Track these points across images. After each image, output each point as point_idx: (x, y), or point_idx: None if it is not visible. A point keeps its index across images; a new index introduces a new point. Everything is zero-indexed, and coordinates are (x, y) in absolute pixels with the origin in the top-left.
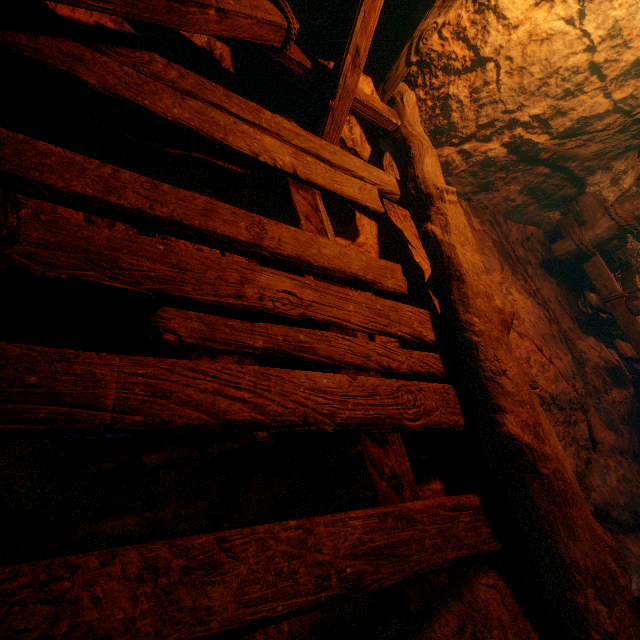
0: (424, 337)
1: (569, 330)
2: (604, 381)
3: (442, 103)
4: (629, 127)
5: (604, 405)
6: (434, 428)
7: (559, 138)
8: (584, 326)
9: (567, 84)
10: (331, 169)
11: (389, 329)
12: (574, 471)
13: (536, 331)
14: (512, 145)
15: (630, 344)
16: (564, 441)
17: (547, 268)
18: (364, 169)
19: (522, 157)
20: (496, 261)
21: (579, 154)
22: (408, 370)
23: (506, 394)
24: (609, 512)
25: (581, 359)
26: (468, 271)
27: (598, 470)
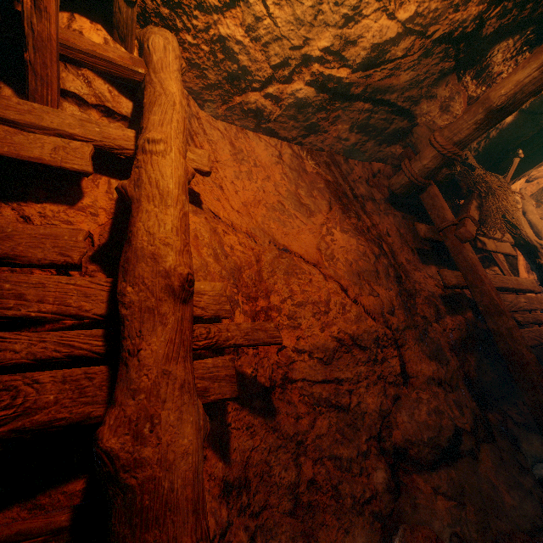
0: (84, 312)
1: (406, 262)
2: (437, 310)
3: (221, 46)
4: (432, 49)
5: (432, 335)
6: (40, 429)
7: (362, 70)
8: (426, 256)
9: (343, 9)
10: (10, 130)
11: (14, 312)
12: (377, 410)
13: (350, 270)
14: (317, 83)
15: (460, 271)
16: (367, 381)
17: (394, 202)
18: (79, 125)
19: (333, 94)
20: (324, 202)
21: (394, 85)
22: (28, 359)
23: (126, 381)
24: (408, 450)
25: (414, 290)
26: (139, 231)
27: (408, 405)
